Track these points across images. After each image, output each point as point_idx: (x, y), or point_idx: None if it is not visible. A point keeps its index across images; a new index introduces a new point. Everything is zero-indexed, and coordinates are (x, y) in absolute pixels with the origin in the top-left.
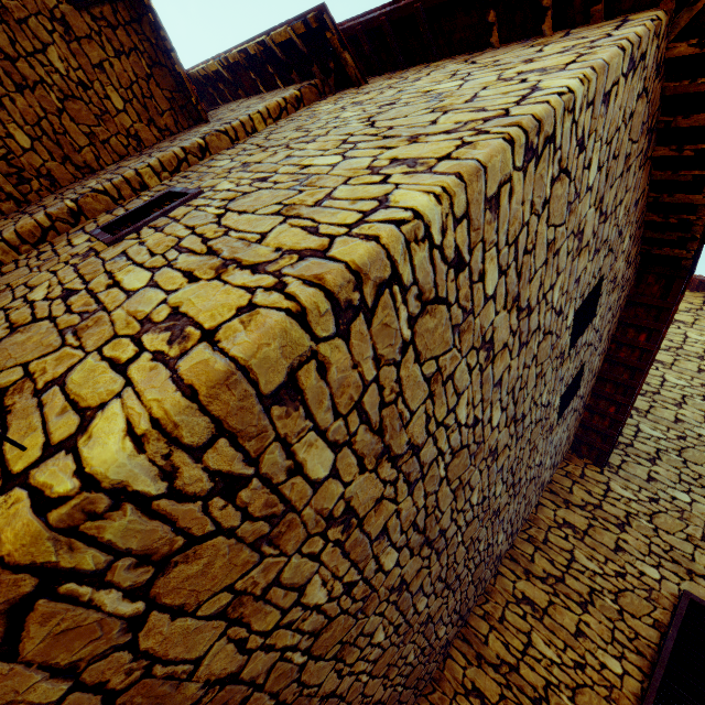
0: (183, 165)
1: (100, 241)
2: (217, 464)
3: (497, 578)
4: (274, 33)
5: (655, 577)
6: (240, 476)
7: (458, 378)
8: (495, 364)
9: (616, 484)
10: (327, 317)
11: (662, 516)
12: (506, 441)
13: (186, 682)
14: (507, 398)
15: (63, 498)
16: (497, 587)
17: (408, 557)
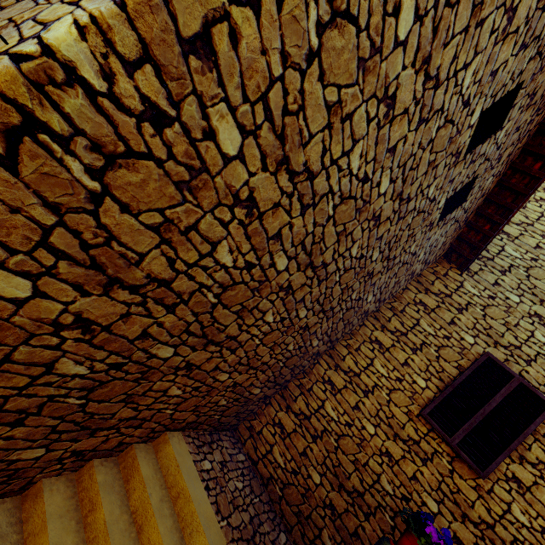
0: None
1: None
2: (146, 90)
3: (361, 327)
4: None
5: (471, 342)
6: (165, 114)
7: (356, 123)
8: (392, 127)
9: (468, 283)
10: None
11: (493, 308)
12: (389, 214)
13: (135, 267)
14: (397, 171)
15: (30, 57)
16: (360, 332)
17: (295, 269)
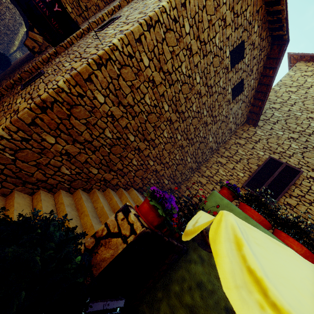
0: (114, 12)
1: (98, 31)
2: (129, 50)
3: (211, 158)
4: None
5: (262, 154)
6: (132, 55)
7: (180, 57)
8: (193, 58)
9: (259, 131)
10: (145, 26)
11: (271, 139)
12: (204, 92)
13: (125, 99)
14: (201, 74)
15: (111, 46)
16: (211, 160)
17: (171, 112)
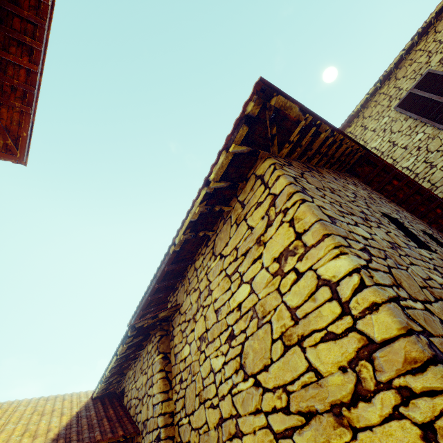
0: None
1: None
2: None
3: None
4: (119, 352)
5: None
6: None
7: None
8: None
9: None
10: None
11: None
12: None
13: None
14: None
15: None
16: None
17: None
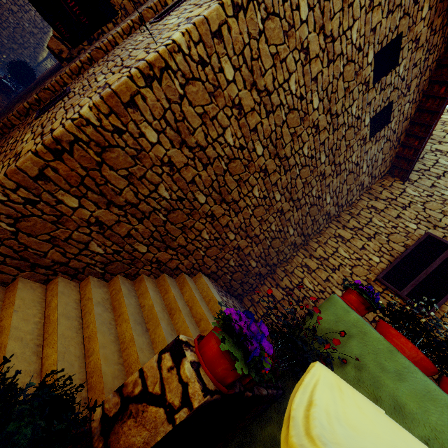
0: None
1: (155, 23)
2: (200, 52)
3: (327, 229)
4: None
5: (414, 228)
6: (206, 61)
7: (289, 63)
8: (311, 65)
9: (410, 189)
10: (230, 8)
11: (431, 203)
12: (325, 125)
13: (192, 136)
14: (322, 93)
15: (169, 44)
16: (326, 232)
17: (268, 157)
